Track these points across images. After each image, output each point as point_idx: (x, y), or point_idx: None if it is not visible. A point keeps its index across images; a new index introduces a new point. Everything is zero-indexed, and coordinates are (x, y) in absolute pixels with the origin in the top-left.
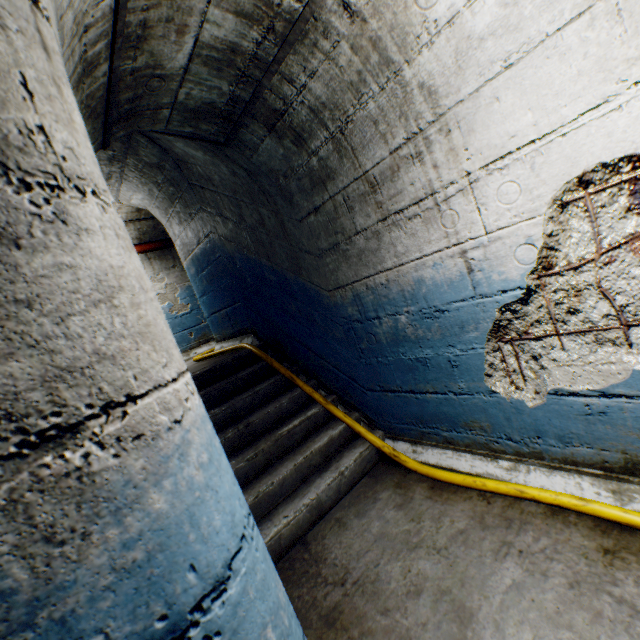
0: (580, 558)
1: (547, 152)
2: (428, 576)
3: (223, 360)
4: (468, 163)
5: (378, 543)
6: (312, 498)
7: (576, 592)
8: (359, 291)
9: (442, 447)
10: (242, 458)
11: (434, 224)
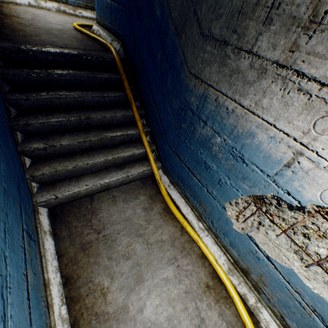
0: (197, 283)
1: None
2: (136, 253)
3: (90, 53)
4: None
5: (125, 222)
6: (106, 182)
7: (185, 295)
8: (209, 96)
9: (182, 196)
10: (75, 139)
11: (310, 115)
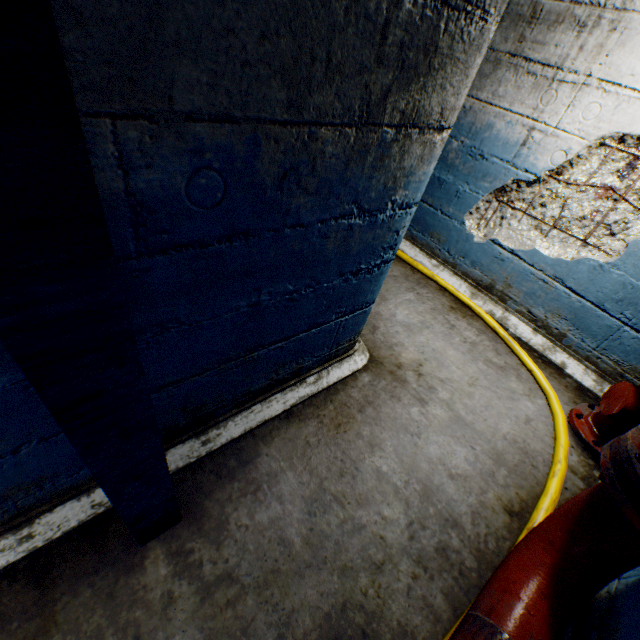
0: (440, 305)
1: (631, 105)
2: None
3: None
4: (597, 68)
5: None
6: None
7: (432, 311)
8: None
9: (406, 239)
10: None
11: (537, 93)
